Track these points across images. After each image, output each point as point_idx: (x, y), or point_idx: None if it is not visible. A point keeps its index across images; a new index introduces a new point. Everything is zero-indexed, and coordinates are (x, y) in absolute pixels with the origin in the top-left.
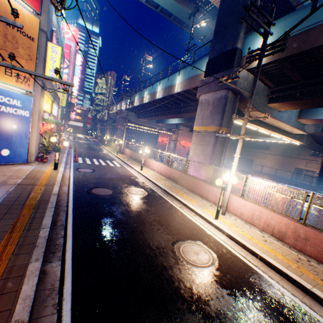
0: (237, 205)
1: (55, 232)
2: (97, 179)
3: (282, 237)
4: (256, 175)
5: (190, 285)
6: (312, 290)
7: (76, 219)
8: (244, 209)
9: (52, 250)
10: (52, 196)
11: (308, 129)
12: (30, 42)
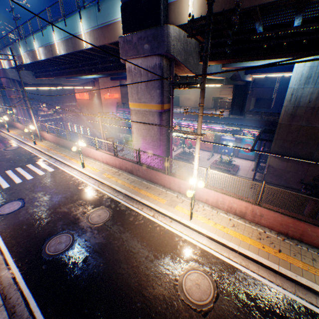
0: (202, 193)
1: None
2: (39, 219)
3: (243, 216)
4: (191, 122)
5: None
6: (280, 271)
7: None
8: (208, 197)
9: None
10: None
11: (229, 74)
12: None
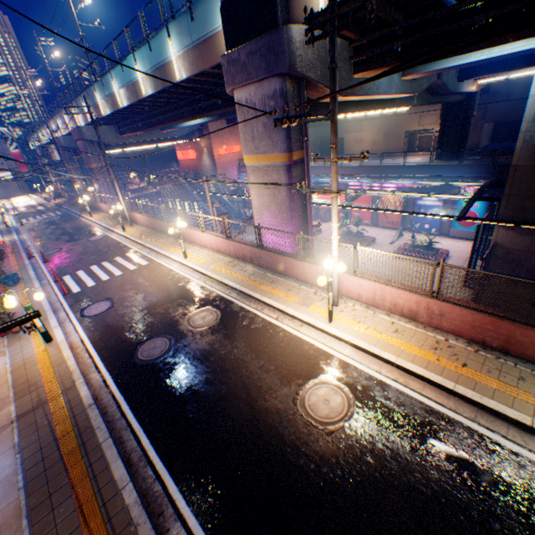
0: (351, 286)
1: (141, 479)
2: (130, 322)
3: (415, 317)
4: (357, 180)
5: (336, 459)
6: (455, 390)
7: (153, 435)
8: (361, 290)
9: (158, 511)
10: (90, 414)
11: (419, 85)
12: None
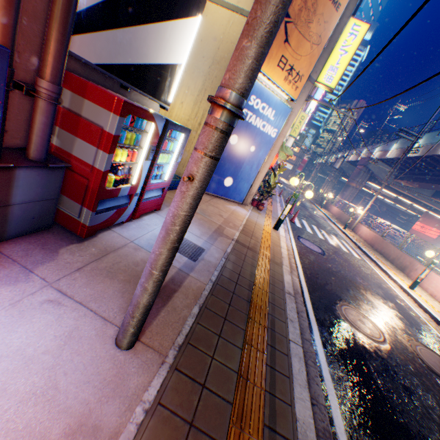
0: None
1: None
2: (336, 276)
3: None
4: None
5: None
6: None
7: (350, 424)
8: None
9: None
10: (286, 298)
11: None
12: (331, 11)
